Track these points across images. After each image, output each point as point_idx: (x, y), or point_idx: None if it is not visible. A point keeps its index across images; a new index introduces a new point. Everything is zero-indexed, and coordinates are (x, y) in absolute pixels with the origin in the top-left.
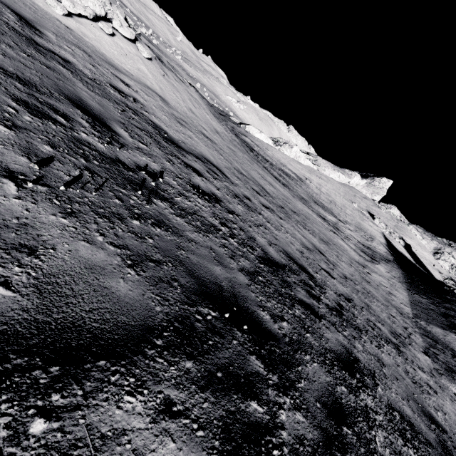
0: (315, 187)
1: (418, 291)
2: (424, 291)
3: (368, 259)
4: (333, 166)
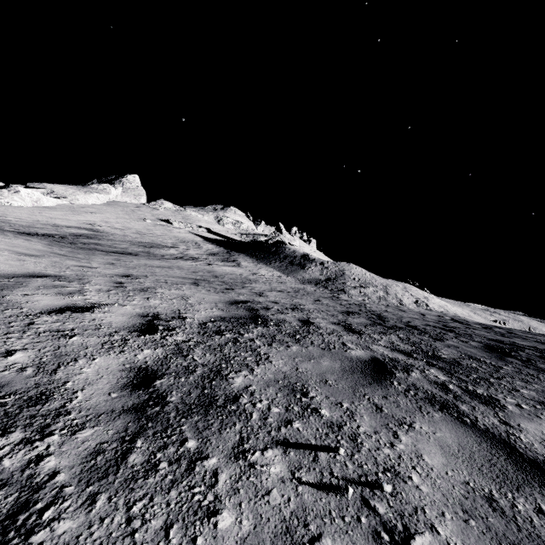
0: (111, 229)
1: (267, 260)
2: (267, 257)
3: (236, 264)
4: (77, 188)
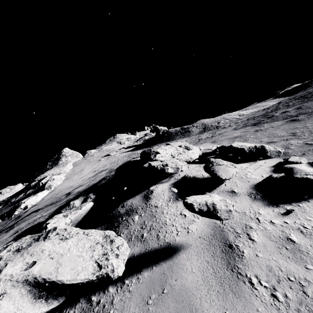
0: (103, 168)
1: (171, 139)
2: (169, 138)
3: None
4: (57, 167)
